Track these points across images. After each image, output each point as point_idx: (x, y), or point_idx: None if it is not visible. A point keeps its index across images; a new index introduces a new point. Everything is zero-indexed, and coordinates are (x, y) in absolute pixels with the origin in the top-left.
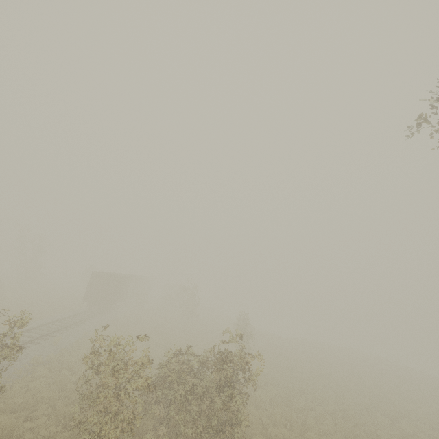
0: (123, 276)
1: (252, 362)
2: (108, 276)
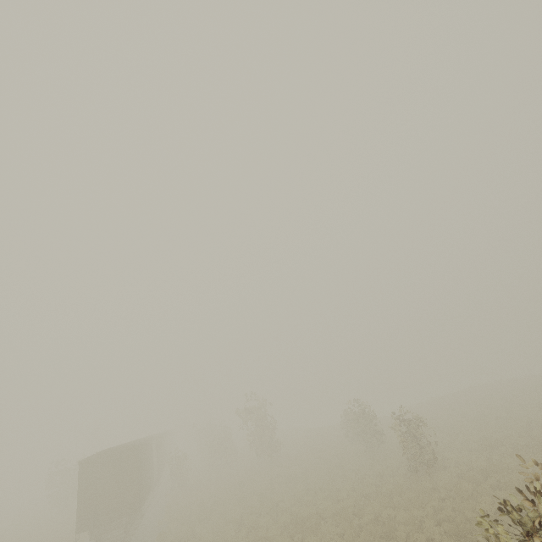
0: (141, 442)
1: (440, 465)
2: (115, 454)
